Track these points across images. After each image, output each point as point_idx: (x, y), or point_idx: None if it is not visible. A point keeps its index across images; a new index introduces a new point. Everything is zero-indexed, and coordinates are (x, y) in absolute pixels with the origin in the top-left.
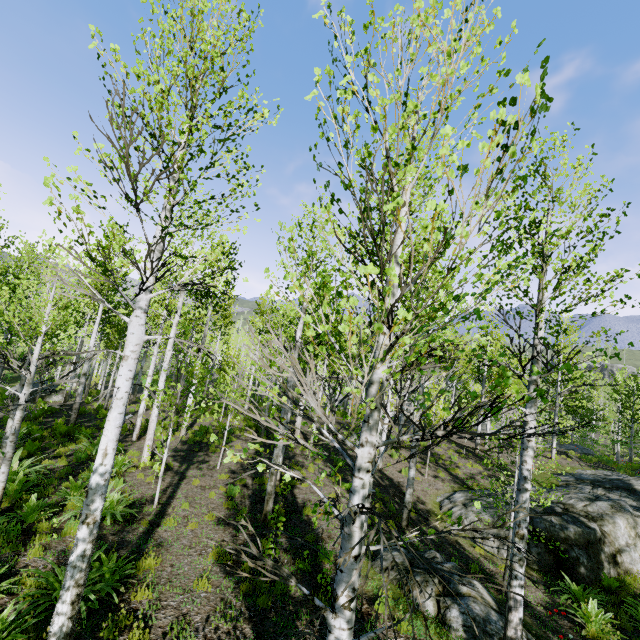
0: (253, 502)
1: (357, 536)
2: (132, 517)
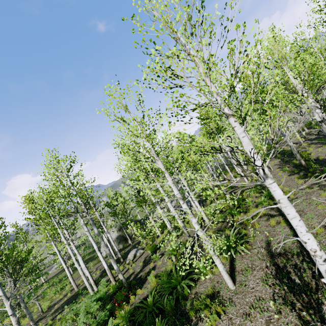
0: (296, 168)
1: (325, 129)
2: (262, 188)
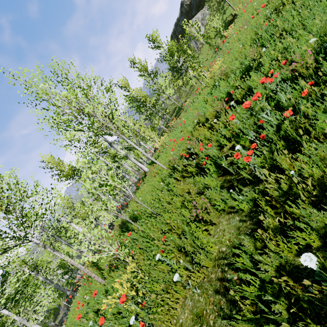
0: None
1: None
2: None
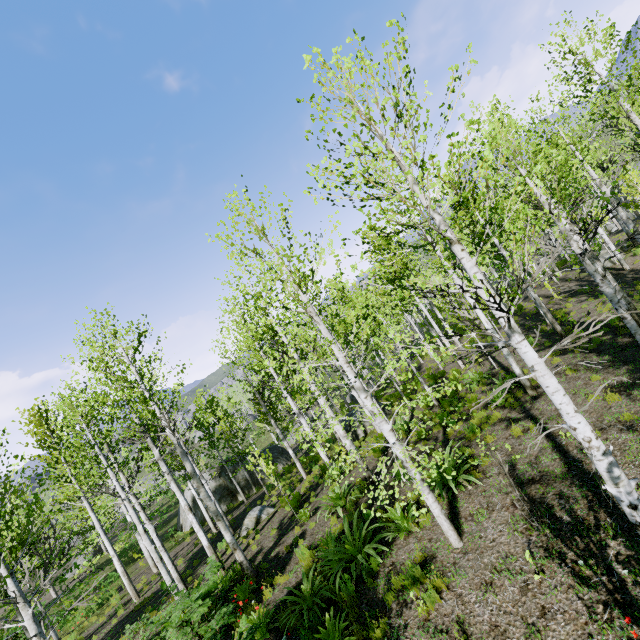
0: (547, 338)
1: (590, 267)
2: (492, 375)
